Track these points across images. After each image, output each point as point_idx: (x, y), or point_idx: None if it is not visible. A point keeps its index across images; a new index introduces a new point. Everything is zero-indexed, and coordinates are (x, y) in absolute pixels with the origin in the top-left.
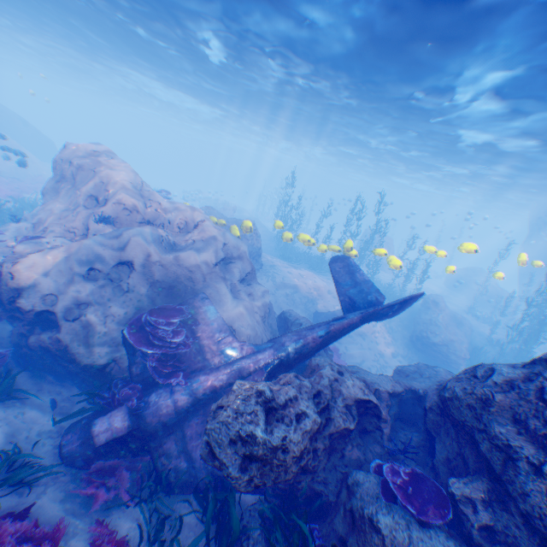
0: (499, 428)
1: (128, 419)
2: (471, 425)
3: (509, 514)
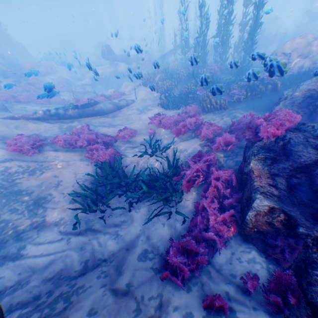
0: None
1: None
2: None
3: None
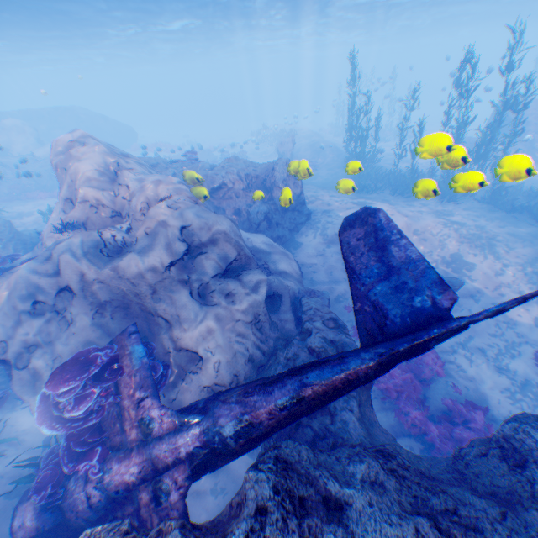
0: None
1: (36, 518)
2: None
3: None
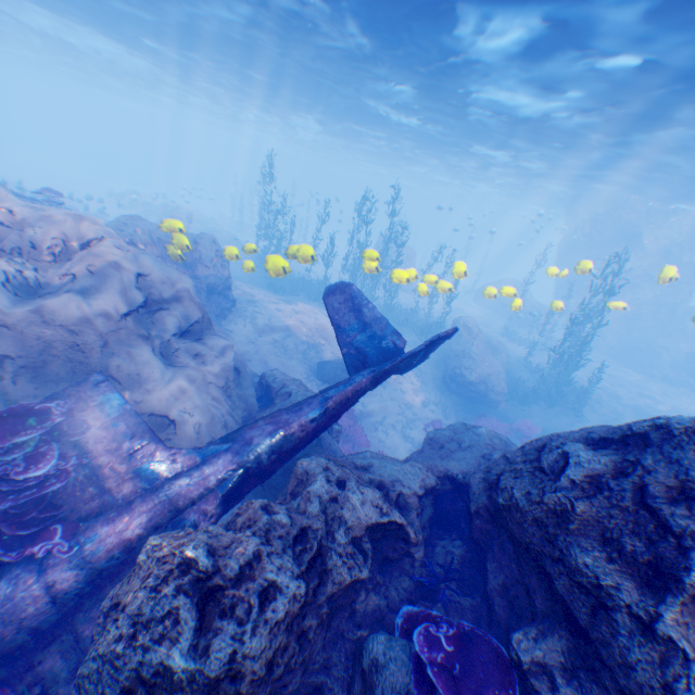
0: (585, 558)
1: None
2: (541, 550)
3: (603, 689)
